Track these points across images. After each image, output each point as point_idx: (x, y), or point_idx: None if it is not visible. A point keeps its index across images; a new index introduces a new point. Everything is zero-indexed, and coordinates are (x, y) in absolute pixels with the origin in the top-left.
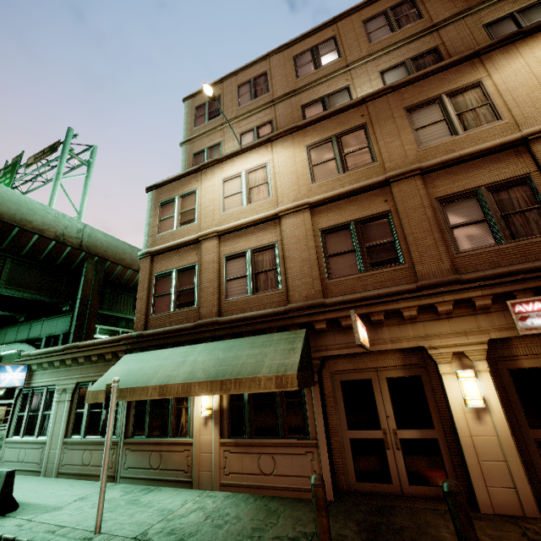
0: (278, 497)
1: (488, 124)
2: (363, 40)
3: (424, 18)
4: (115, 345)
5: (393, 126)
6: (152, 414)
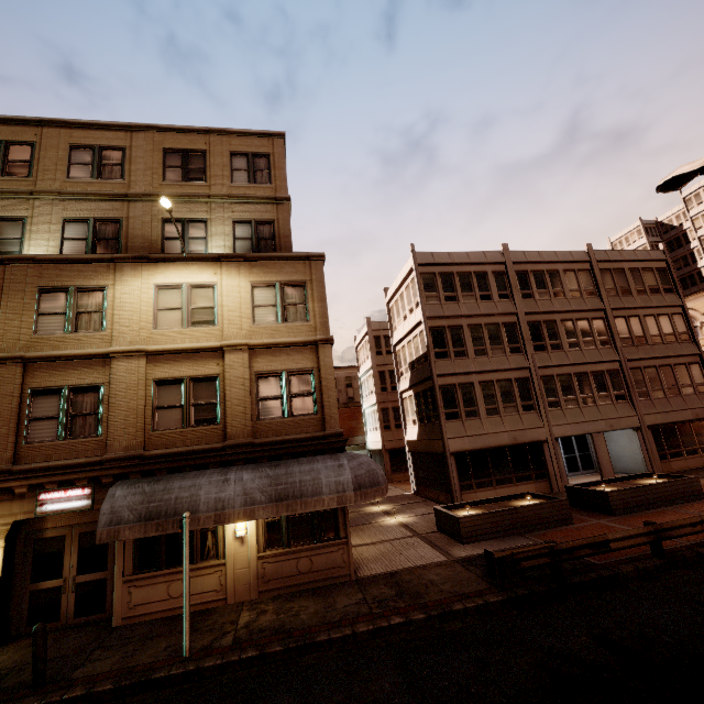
0: None
1: (94, 331)
2: (62, 169)
3: (125, 180)
4: None
5: (21, 302)
6: None
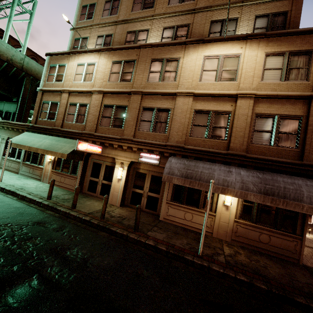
0: (63, 189)
1: (171, 81)
2: (166, 1)
3: (195, 1)
4: (23, 127)
5: (144, 66)
6: (33, 156)
